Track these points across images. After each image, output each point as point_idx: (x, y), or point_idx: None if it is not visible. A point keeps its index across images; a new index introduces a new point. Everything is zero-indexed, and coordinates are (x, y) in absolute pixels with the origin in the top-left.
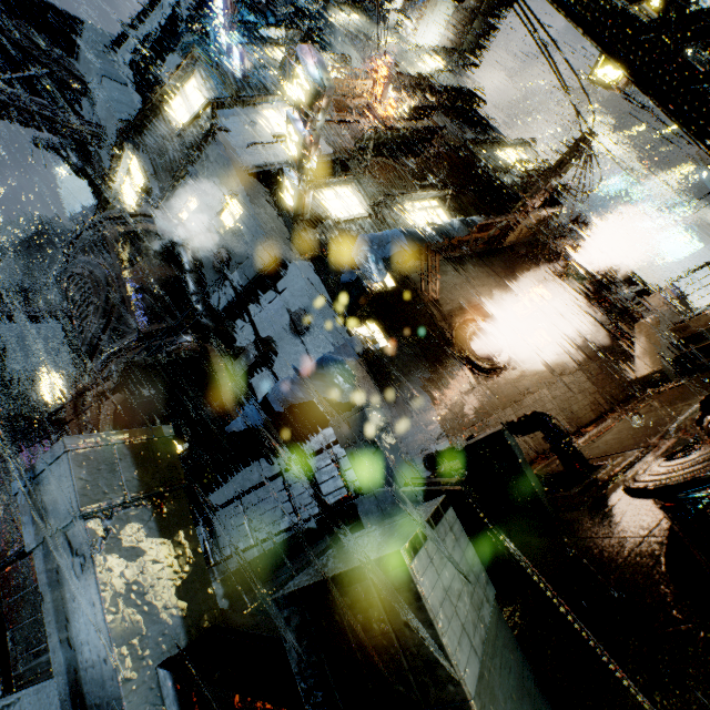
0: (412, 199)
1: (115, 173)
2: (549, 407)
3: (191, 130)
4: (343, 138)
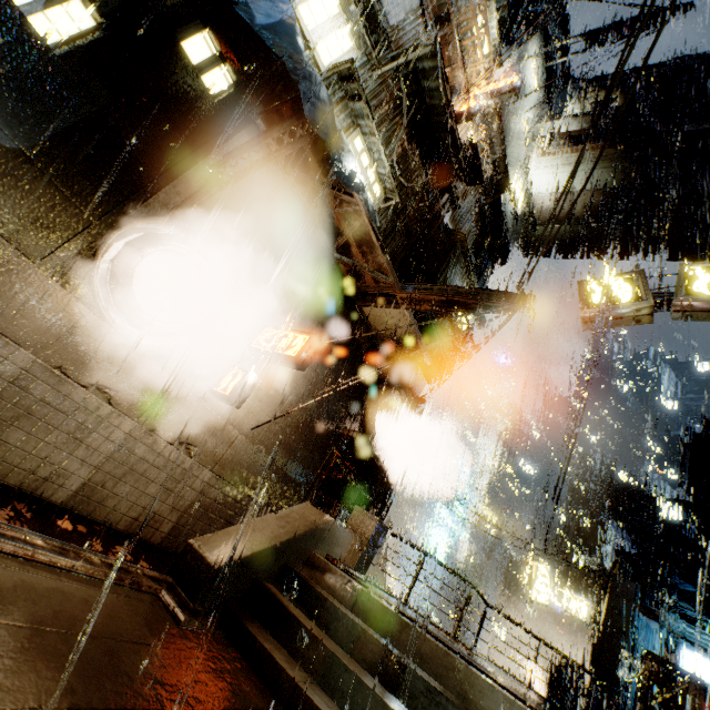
0: (370, 141)
1: None
2: (94, 442)
3: None
4: None
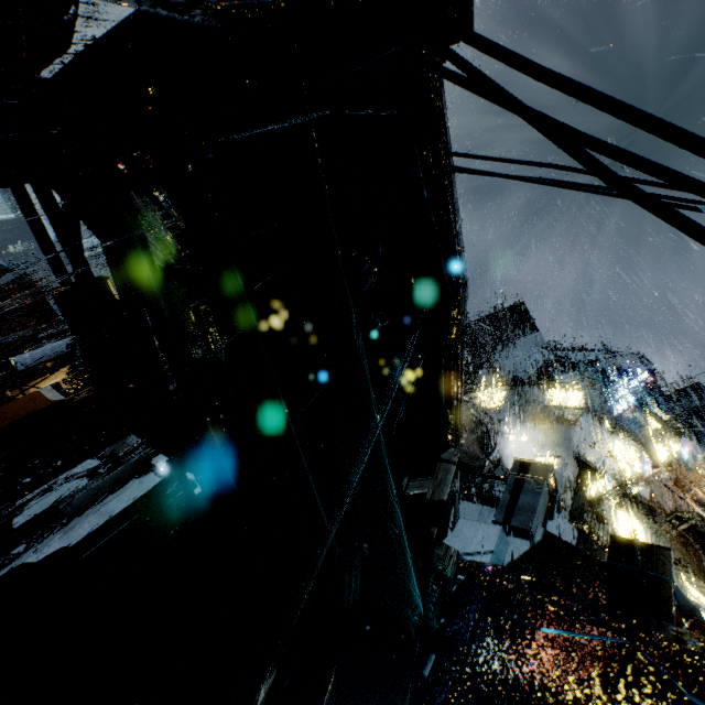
0: (700, 588)
1: (485, 388)
2: None
3: (555, 409)
4: (664, 499)
